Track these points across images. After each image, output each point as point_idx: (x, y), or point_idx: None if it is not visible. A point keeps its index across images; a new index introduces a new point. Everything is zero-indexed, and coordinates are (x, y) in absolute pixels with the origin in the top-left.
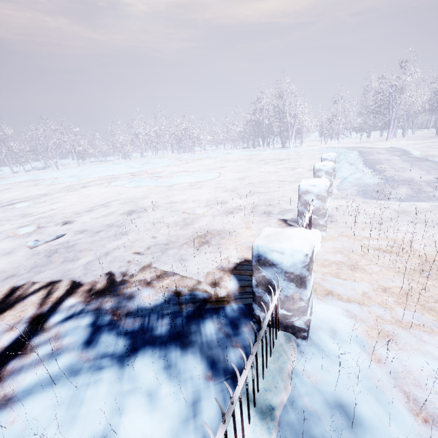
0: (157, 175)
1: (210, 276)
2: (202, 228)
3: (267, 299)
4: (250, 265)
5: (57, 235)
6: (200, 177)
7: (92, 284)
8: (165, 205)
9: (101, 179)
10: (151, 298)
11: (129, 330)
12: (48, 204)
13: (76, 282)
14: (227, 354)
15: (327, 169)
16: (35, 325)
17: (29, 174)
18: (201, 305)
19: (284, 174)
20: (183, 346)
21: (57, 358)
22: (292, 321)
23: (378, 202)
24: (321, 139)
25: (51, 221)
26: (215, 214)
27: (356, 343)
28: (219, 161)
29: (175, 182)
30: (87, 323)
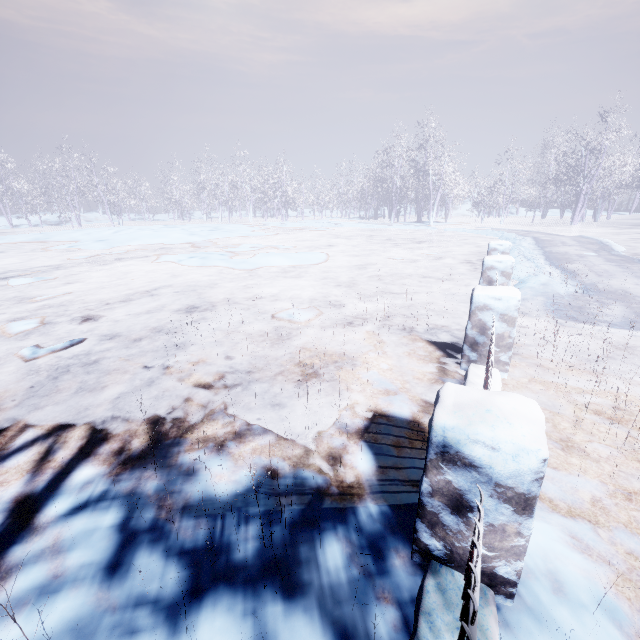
0: (232, 250)
1: (325, 441)
2: (307, 349)
3: (447, 519)
4: (392, 425)
5: (72, 339)
6: (298, 259)
7: (125, 439)
8: (245, 301)
9: (146, 249)
10: (226, 477)
11: (188, 545)
12: (61, 283)
13: (98, 433)
14: (370, 619)
15: (504, 267)
16: (19, 518)
17: (35, 230)
18: (314, 501)
19: (425, 265)
20: (288, 592)
21: (54, 600)
22: (493, 566)
23: (588, 329)
24: (476, 215)
25: (64, 313)
26: (326, 324)
27: (605, 614)
28: (324, 235)
29: (260, 264)
30: (113, 522)
